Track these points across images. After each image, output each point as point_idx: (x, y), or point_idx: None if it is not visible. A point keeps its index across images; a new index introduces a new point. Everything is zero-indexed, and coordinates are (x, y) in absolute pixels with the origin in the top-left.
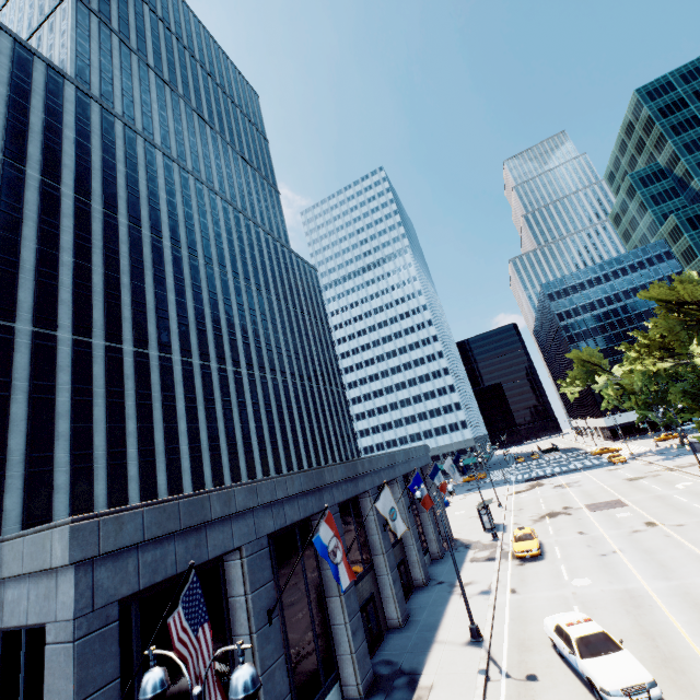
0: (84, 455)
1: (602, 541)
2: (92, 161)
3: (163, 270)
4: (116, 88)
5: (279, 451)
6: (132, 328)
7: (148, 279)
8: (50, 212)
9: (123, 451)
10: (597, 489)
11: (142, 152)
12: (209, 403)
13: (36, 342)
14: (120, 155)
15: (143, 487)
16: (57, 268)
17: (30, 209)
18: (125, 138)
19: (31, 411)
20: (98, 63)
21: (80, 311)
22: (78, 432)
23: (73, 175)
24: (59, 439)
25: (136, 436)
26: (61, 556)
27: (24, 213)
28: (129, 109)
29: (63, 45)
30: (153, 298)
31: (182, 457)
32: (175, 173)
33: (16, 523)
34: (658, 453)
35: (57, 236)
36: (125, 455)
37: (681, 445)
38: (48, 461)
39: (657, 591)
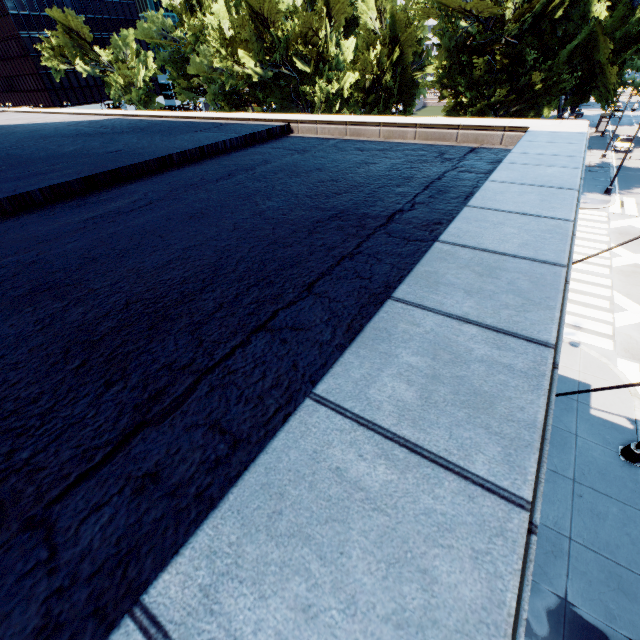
0: None
1: None
2: None
3: None
4: None
5: None
6: None
7: None
8: None
9: None
10: None
11: None
12: None
13: None
14: None
15: None
16: None
17: None
18: None
19: None
20: None
21: None
22: None
23: None
24: None
25: None
26: None
27: None
28: None
29: None
30: None
31: None
32: None
33: None
34: None
35: None
36: None
37: None
38: None
39: None
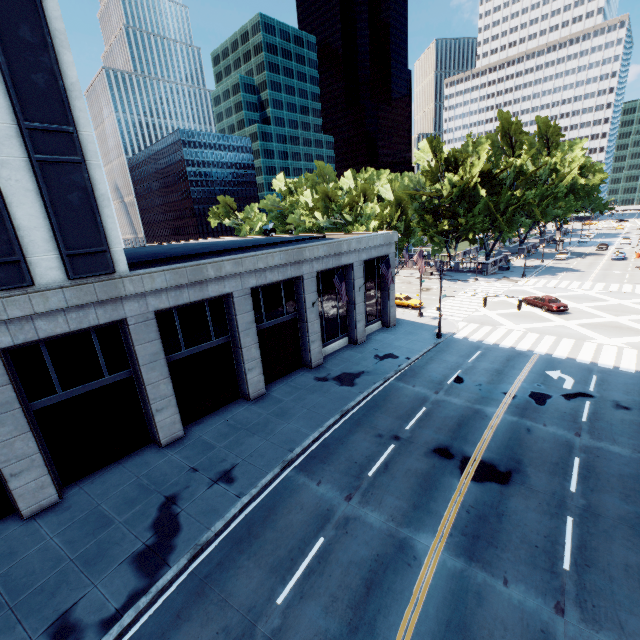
0: None
1: None
2: None
3: None
4: None
5: None
6: None
7: None
8: None
9: None
10: None
11: None
12: None
13: None
14: None
15: None
16: None
17: None
18: None
19: None
20: None
21: None
22: None
23: None
24: None
25: None
26: (396, 239)
27: None
28: None
29: None
30: None
31: None
32: None
33: None
34: None
35: None
36: None
37: None
38: None
39: None
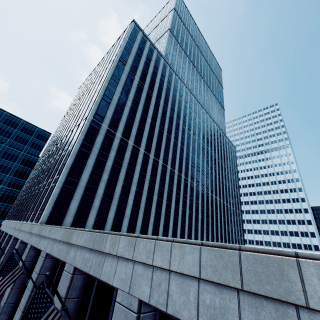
0: (137, 204)
1: None
2: (163, 86)
3: (178, 132)
4: (175, 61)
5: (209, 234)
6: (163, 154)
7: (172, 135)
8: (148, 102)
9: (150, 208)
10: None
11: (179, 85)
12: (184, 197)
13: (133, 150)
14: (172, 85)
15: (154, 229)
16: (145, 123)
17: (142, 99)
18: (175, 79)
19: (125, 178)
20: (172, 53)
21: (148, 141)
22: (137, 193)
23: (157, 90)
24: (131, 193)
25: (155, 203)
26: None
27: (140, 101)
28: (178, 69)
29: (162, 47)
30: (172, 143)
31: (170, 220)
32: (188, 95)
33: (110, 225)
34: None
35: (148, 111)
36: (150, 210)
37: None
38: (126, 201)
39: None
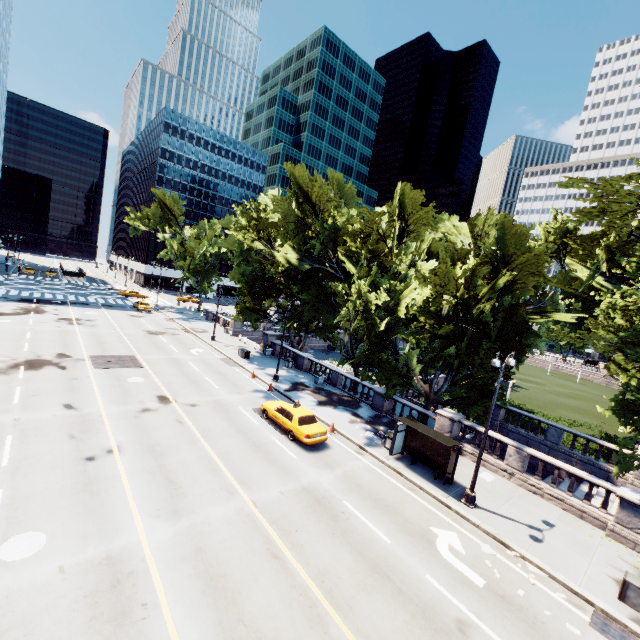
0: None
1: (97, 428)
2: None
3: None
4: None
5: None
6: None
7: None
8: None
9: None
10: (114, 336)
11: None
12: None
13: None
14: None
15: None
16: None
17: None
18: None
19: None
20: None
21: None
22: None
23: None
24: None
25: None
26: None
27: None
28: None
29: None
30: None
31: None
32: None
33: None
34: (180, 312)
35: None
36: None
37: (198, 311)
38: None
39: (161, 552)
